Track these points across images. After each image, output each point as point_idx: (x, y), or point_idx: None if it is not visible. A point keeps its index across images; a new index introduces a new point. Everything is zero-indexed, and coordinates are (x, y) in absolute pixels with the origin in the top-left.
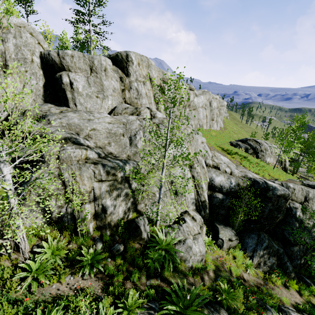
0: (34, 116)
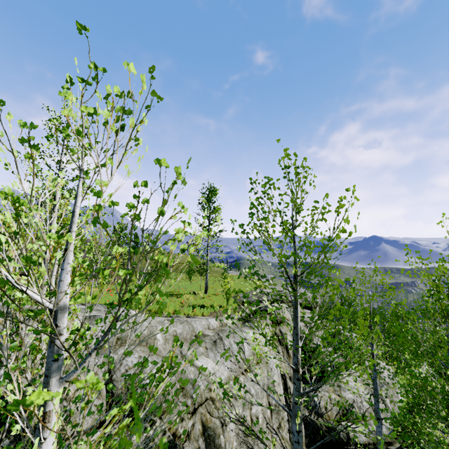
0: (337, 415)
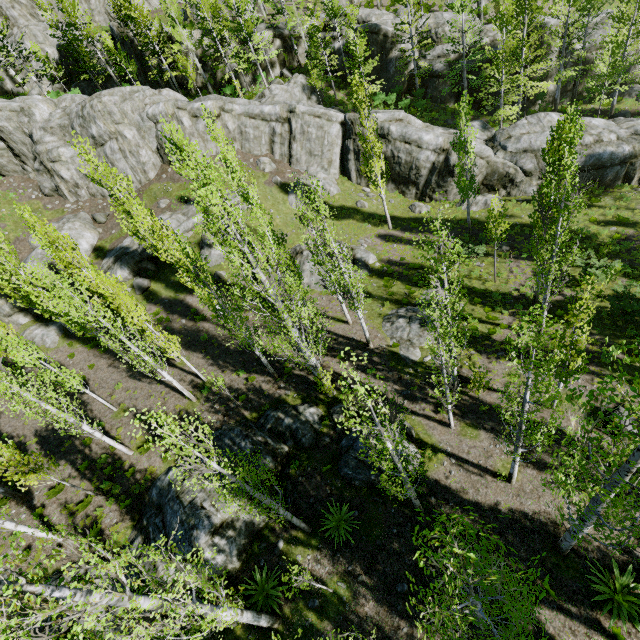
0: None
